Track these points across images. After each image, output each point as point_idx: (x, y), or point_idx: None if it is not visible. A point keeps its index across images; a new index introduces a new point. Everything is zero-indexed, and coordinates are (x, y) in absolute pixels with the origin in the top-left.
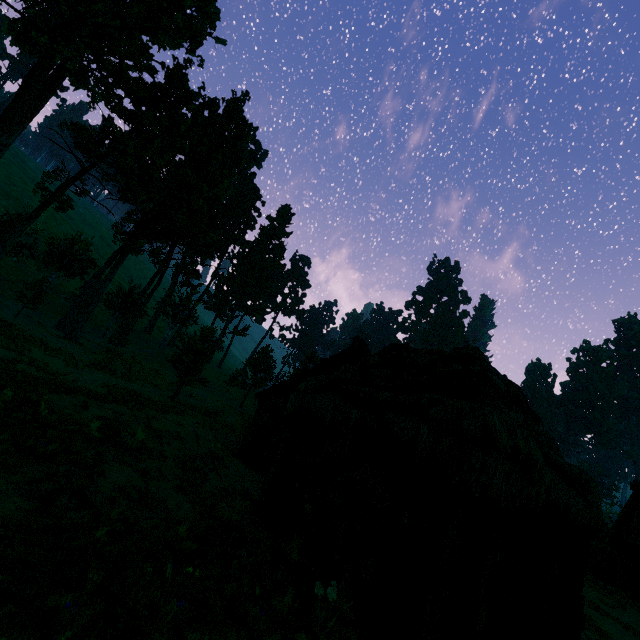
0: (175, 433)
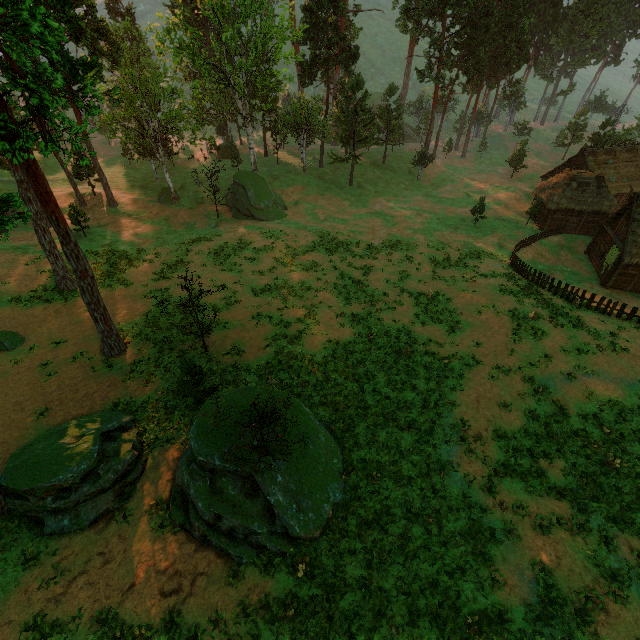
0: (508, 199)
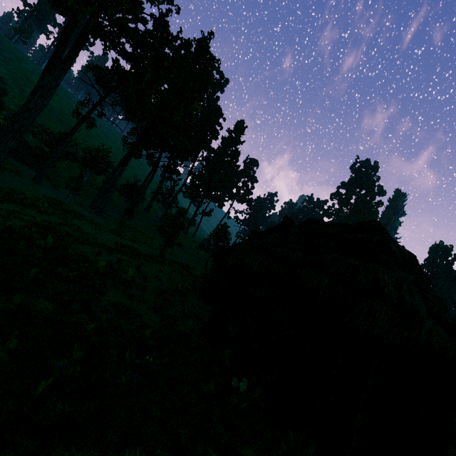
0: (156, 275)
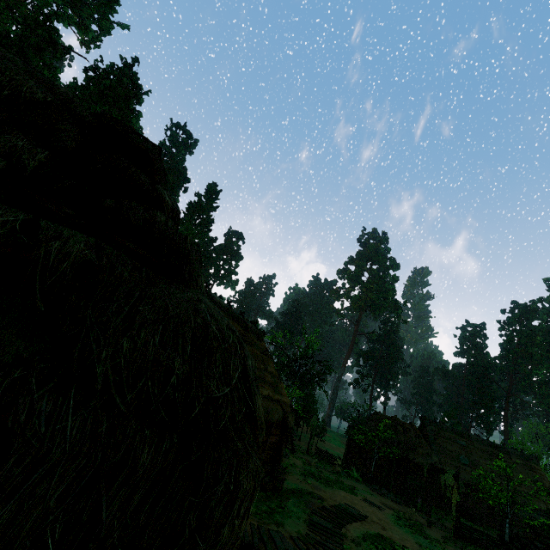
0: None
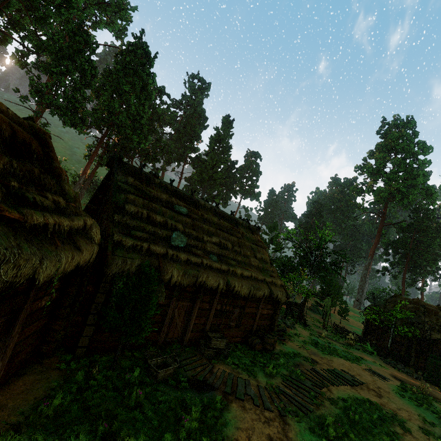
0: None
